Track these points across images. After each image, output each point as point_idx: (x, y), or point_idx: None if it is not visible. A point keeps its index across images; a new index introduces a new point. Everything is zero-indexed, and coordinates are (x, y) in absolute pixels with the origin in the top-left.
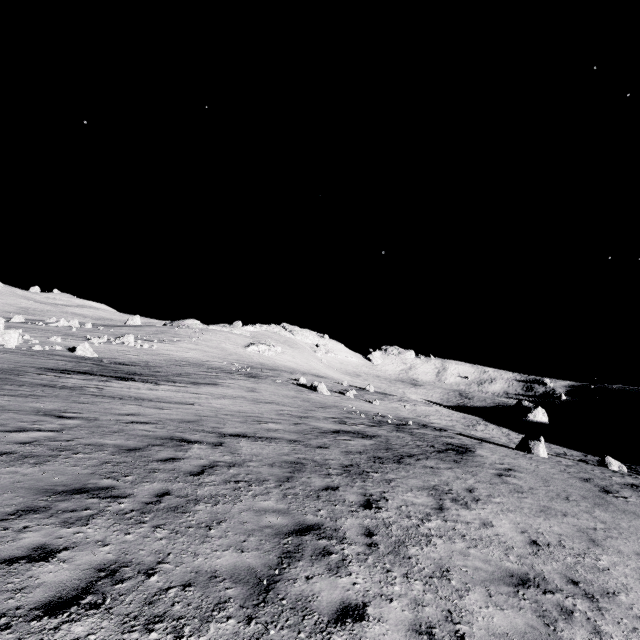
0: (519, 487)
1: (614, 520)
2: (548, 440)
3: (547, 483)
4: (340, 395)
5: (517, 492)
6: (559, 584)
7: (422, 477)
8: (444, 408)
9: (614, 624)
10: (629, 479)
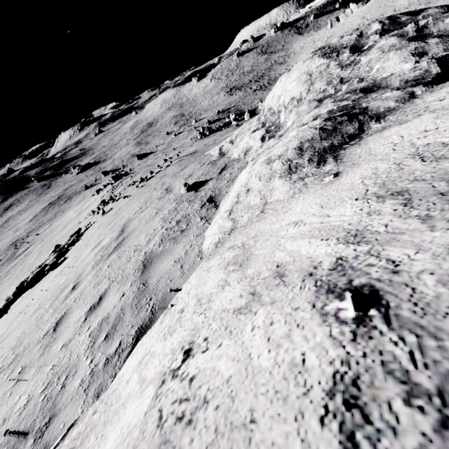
0: None
1: None
2: None
3: None
4: None
5: None
6: None
7: None
8: None
9: None
10: None
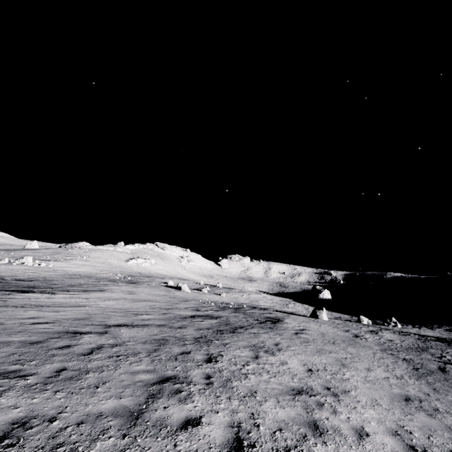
0: (307, 339)
1: (357, 352)
2: (331, 310)
3: (324, 335)
4: (198, 291)
5: (305, 342)
6: (319, 390)
7: (247, 340)
8: (269, 295)
9: (345, 407)
10: (371, 328)
